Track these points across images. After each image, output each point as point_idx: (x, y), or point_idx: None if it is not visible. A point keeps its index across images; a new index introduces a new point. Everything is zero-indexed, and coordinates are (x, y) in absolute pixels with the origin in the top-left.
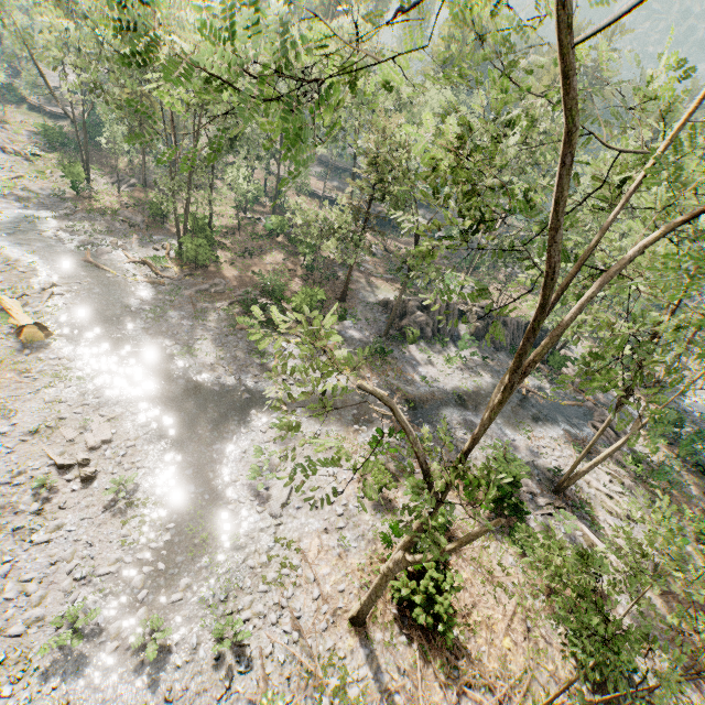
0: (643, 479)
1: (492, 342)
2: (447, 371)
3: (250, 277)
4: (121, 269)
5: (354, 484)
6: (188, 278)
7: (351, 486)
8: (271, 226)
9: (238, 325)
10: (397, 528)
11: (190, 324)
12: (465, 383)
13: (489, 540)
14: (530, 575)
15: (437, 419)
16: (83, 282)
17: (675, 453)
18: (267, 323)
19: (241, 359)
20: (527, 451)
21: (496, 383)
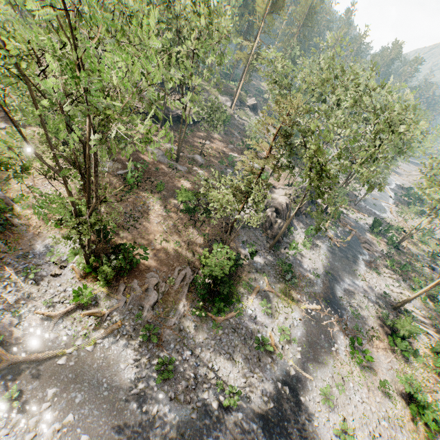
0: (393, 268)
1: (304, 213)
2: (311, 256)
3: (161, 249)
4: (60, 338)
5: (370, 395)
6: (129, 295)
7: (371, 398)
8: (132, 179)
9: (217, 321)
10: (412, 411)
11: (189, 354)
12: (322, 259)
13: (413, 368)
14: (430, 373)
15: (340, 302)
16: (50, 401)
17: (383, 240)
18: (225, 300)
19: (250, 355)
20: (369, 289)
21: (327, 247)
